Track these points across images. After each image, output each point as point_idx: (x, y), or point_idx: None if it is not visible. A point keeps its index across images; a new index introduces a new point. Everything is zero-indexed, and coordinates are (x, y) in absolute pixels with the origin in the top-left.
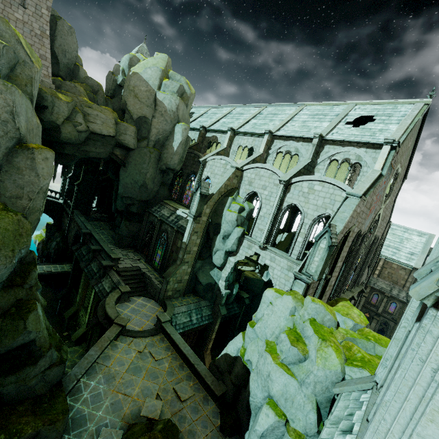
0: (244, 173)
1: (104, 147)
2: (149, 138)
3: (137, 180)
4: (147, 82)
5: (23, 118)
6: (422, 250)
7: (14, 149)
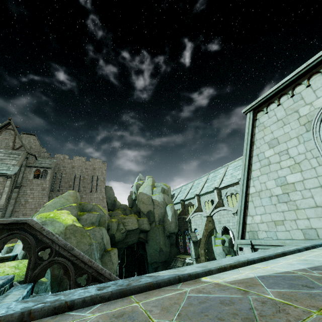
0: (213, 217)
1: (135, 236)
2: (155, 220)
3: (156, 248)
4: (146, 194)
5: (105, 238)
6: None
7: (103, 254)
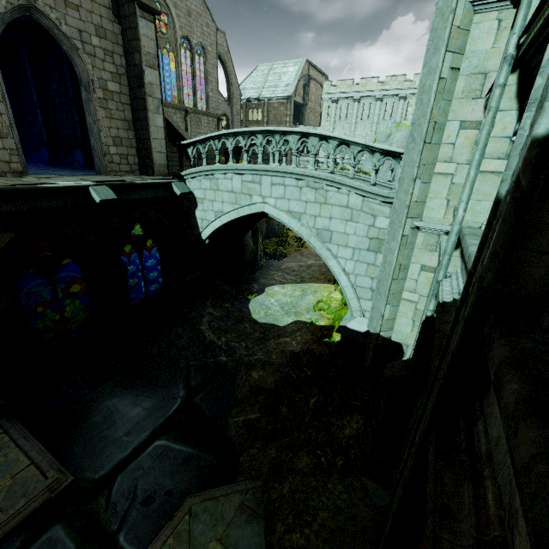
0: None
1: None
2: None
3: None
4: None
5: None
6: (295, 78)
7: None
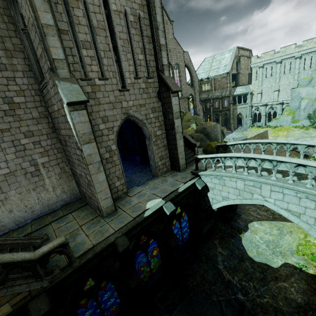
0: None
1: None
2: None
3: None
4: None
5: None
6: (230, 60)
7: None
